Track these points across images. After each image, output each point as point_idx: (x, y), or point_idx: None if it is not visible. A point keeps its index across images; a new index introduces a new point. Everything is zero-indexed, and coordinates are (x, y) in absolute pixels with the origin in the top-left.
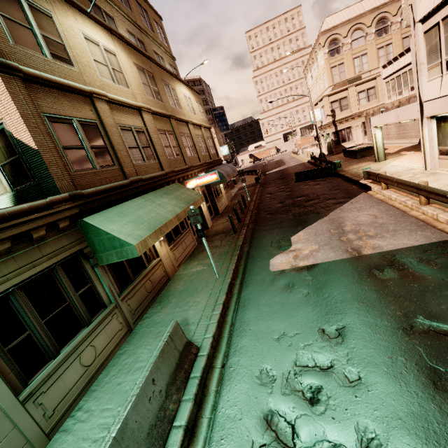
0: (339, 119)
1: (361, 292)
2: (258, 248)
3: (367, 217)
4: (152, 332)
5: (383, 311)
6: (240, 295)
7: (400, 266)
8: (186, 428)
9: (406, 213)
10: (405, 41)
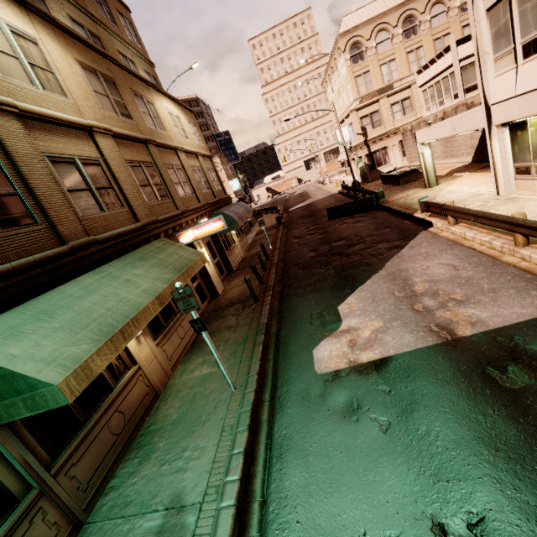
0: (371, 138)
1: (485, 423)
2: (292, 327)
3: (443, 268)
4: (116, 532)
5: None
6: (272, 428)
7: (531, 360)
8: None
9: (497, 260)
10: (437, 43)
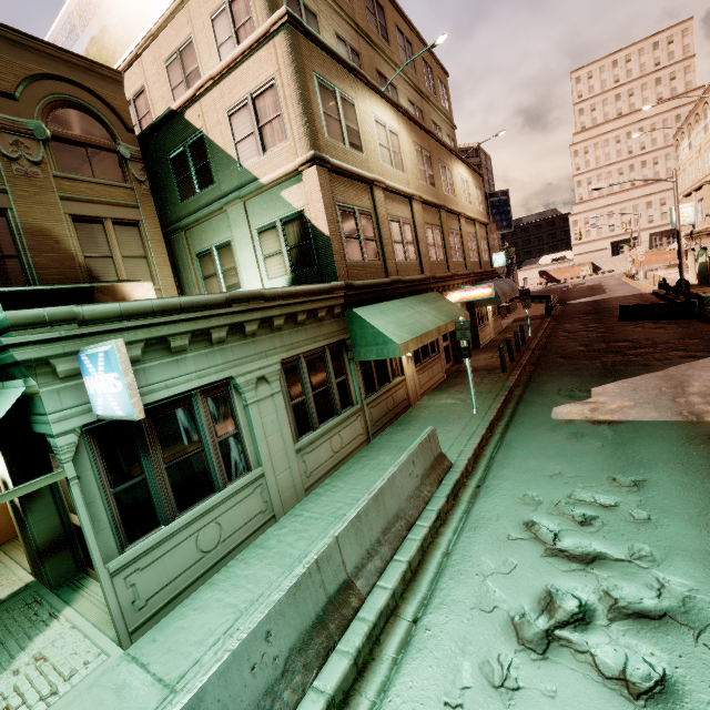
0: None
1: (684, 456)
2: (537, 393)
3: None
4: (393, 446)
5: (709, 476)
6: (504, 435)
7: None
8: (439, 513)
9: None
10: None
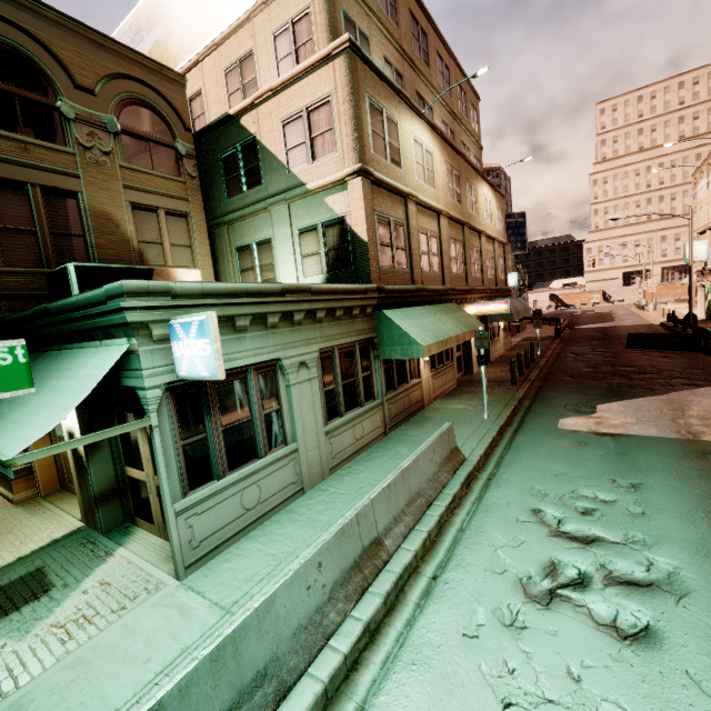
0: None
1: (679, 467)
2: (545, 405)
3: None
4: (409, 440)
5: (701, 484)
6: (513, 439)
7: None
8: (454, 497)
9: None
10: None
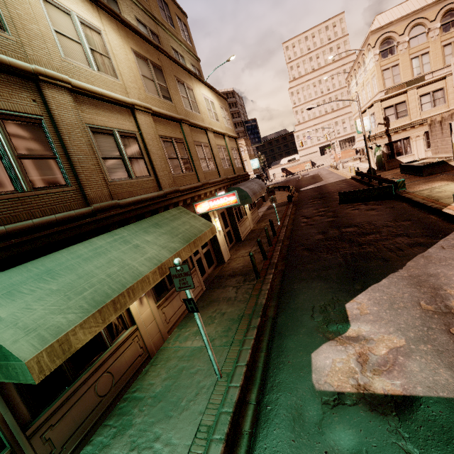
0: (394, 128)
1: None
2: (291, 316)
3: None
4: None
5: None
6: (253, 447)
7: None
8: None
9: None
10: None
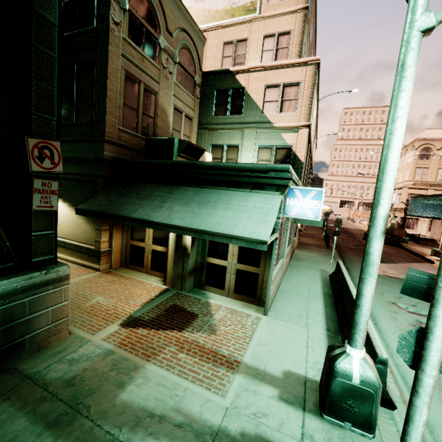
0: None
1: None
2: (351, 261)
3: (433, 273)
4: (304, 267)
5: None
6: (351, 274)
7: None
8: None
9: None
10: None
